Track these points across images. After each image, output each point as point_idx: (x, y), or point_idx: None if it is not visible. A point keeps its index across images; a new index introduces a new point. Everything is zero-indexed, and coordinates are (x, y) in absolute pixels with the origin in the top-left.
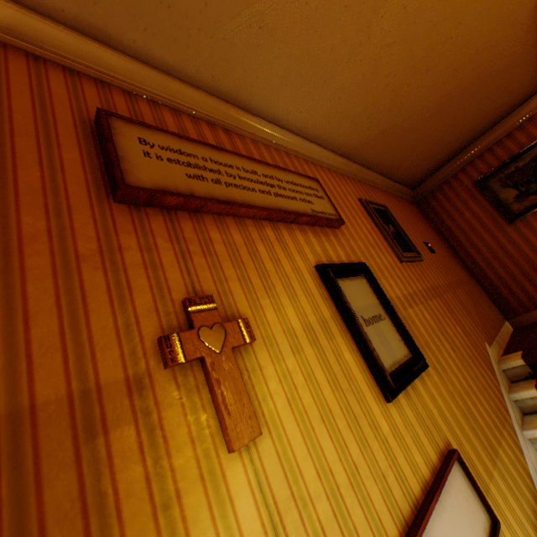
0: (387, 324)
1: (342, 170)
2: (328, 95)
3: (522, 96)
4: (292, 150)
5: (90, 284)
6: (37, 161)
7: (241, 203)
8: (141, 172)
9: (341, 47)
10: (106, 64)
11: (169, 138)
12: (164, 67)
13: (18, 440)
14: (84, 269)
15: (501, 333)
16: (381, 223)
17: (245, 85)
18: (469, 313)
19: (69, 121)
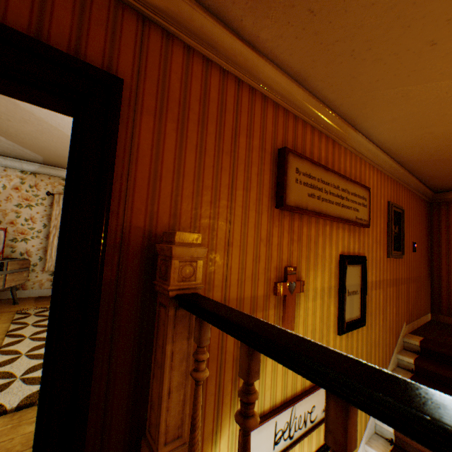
0: (357, 297)
1: (390, 173)
2: (418, 133)
3: None
4: (365, 157)
5: (261, 253)
6: (256, 183)
7: (324, 213)
8: (292, 194)
9: (451, 115)
10: (294, 97)
11: (307, 165)
12: (322, 98)
13: (240, 307)
14: (261, 245)
15: (419, 320)
16: (391, 226)
17: (365, 116)
18: (408, 301)
19: (269, 150)
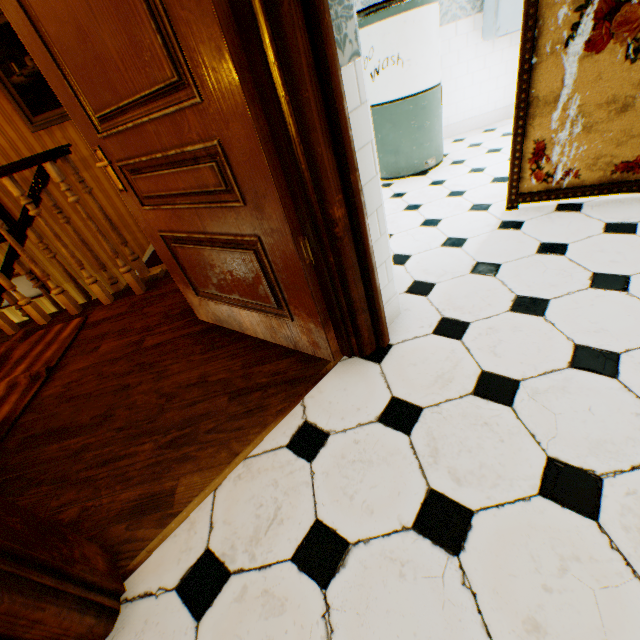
0: None
1: None
2: None
3: None
4: None
5: None
6: None
7: None
8: None
9: None
10: None
11: None
12: None
13: None
14: None
15: None
16: None
17: None
18: None
19: None
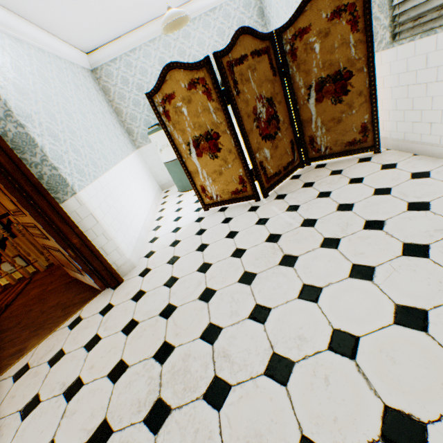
0: None
1: None
2: None
3: None
4: None
5: None
6: None
7: None
8: None
9: None
10: None
11: None
12: None
13: None
14: None
15: None
16: None
17: None
18: None
19: None
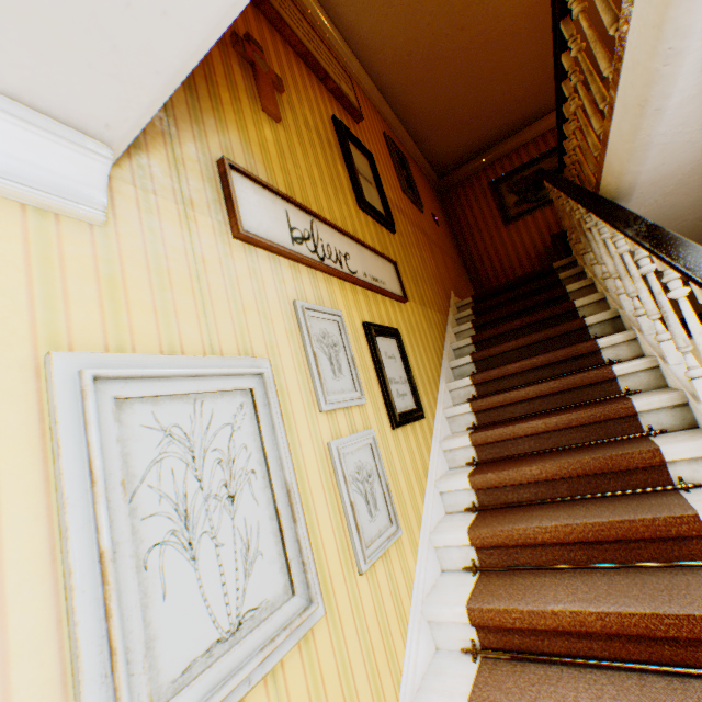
0: (375, 192)
1: (376, 104)
2: (377, 6)
3: (540, 110)
4: (335, 47)
5: None
6: None
7: (288, 26)
8: None
9: None
10: None
11: None
12: None
13: None
14: None
15: None
16: (396, 159)
17: None
18: (449, 272)
19: None
